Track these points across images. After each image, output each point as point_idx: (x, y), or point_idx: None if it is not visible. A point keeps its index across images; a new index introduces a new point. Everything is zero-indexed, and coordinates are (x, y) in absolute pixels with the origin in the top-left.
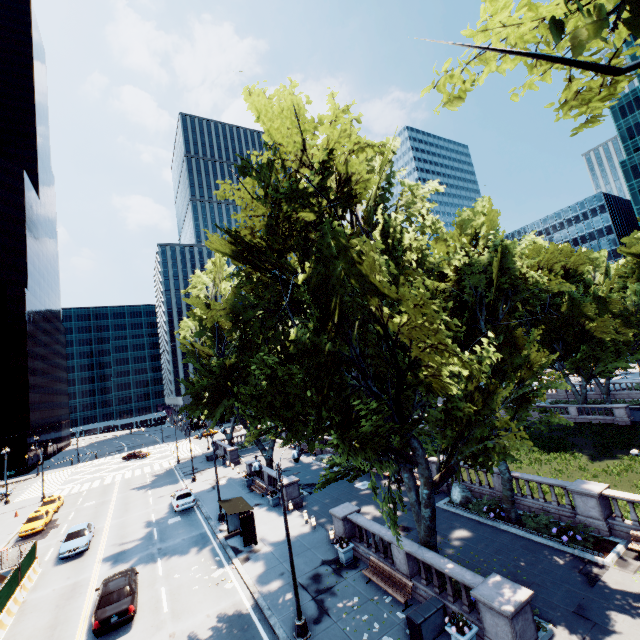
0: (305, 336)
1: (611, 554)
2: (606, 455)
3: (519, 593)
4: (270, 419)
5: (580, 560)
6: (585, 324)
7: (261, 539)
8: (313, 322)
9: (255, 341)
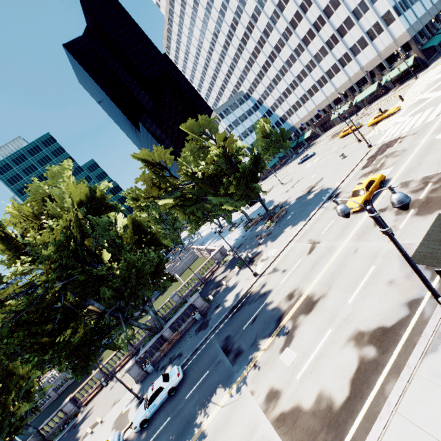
0: None
1: (80, 413)
2: None
3: None
4: None
5: (72, 426)
6: None
7: None
8: None
9: None
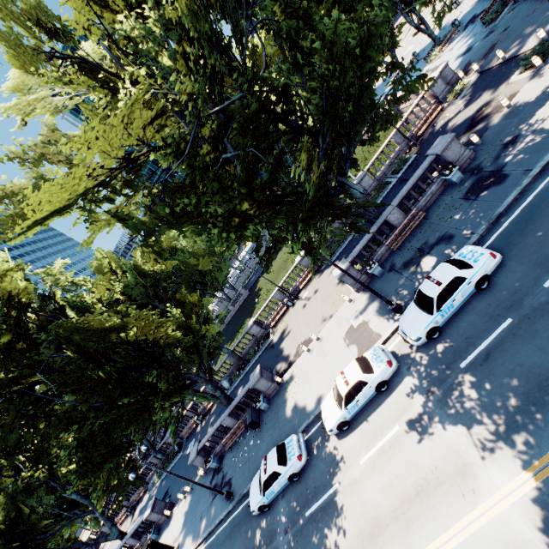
0: (101, 374)
1: (271, 335)
2: (252, 311)
3: (258, 369)
4: (108, 462)
5: (268, 346)
6: (198, 268)
7: (173, 544)
8: (67, 394)
9: (1, 489)
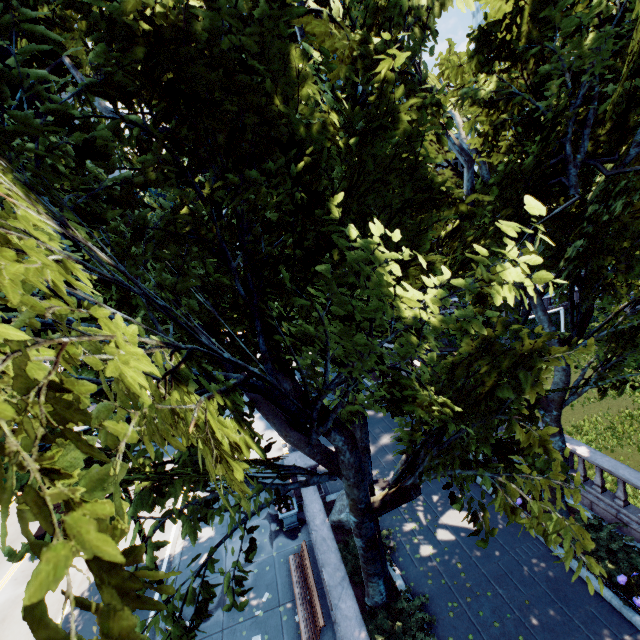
0: None
1: None
2: None
3: None
4: None
5: None
6: None
7: None
8: None
9: None
